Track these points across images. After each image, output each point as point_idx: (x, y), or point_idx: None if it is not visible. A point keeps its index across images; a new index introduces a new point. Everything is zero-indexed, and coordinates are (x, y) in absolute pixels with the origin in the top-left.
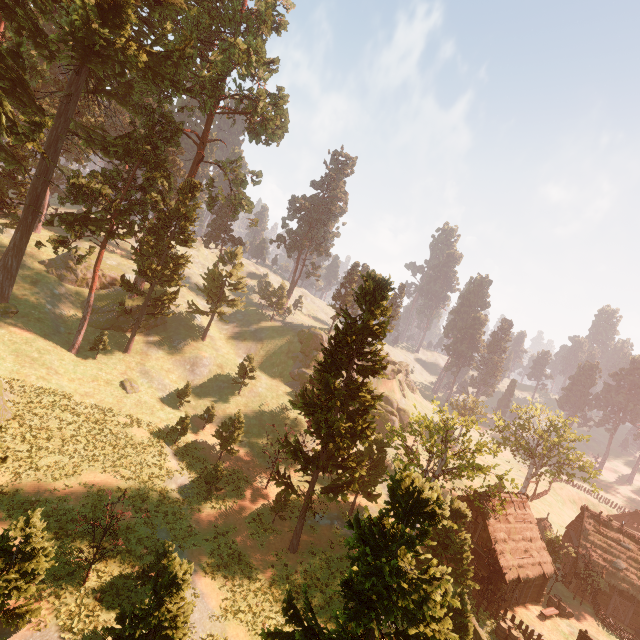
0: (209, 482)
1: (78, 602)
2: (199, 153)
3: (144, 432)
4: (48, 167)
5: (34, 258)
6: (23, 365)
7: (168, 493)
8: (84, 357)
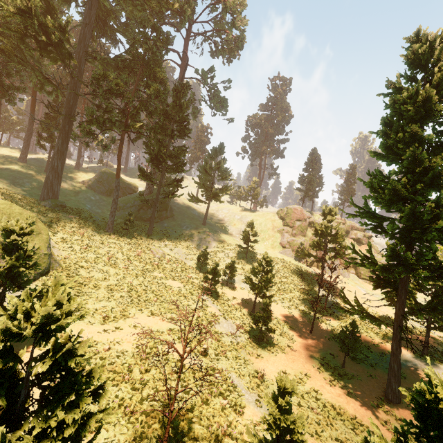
0: (258, 324)
1: None
2: (182, 71)
3: (179, 284)
4: (76, 84)
5: (76, 181)
6: (70, 234)
7: (220, 336)
8: (118, 235)
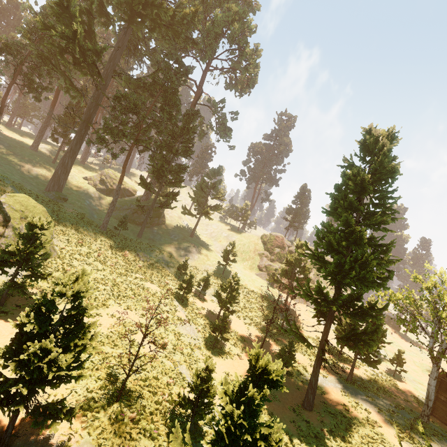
0: (215, 332)
1: (112, 420)
2: (196, 97)
3: (156, 287)
4: (99, 95)
5: (80, 175)
6: (68, 227)
7: (181, 336)
8: (110, 234)
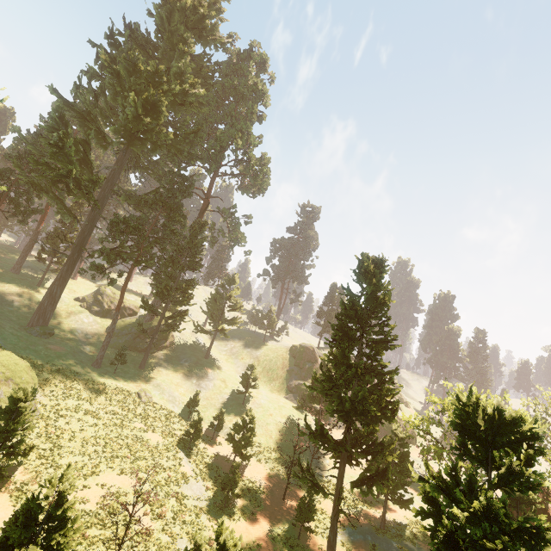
0: (226, 488)
1: None
2: (204, 204)
3: (158, 437)
4: (95, 216)
5: (71, 296)
6: (54, 374)
7: (185, 499)
8: (105, 371)
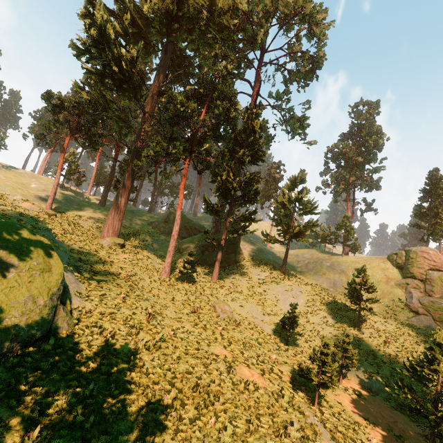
0: None
1: None
2: (253, 100)
3: (257, 376)
4: (146, 120)
5: (145, 222)
6: (112, 277)
7: None
8: (174, 281)
